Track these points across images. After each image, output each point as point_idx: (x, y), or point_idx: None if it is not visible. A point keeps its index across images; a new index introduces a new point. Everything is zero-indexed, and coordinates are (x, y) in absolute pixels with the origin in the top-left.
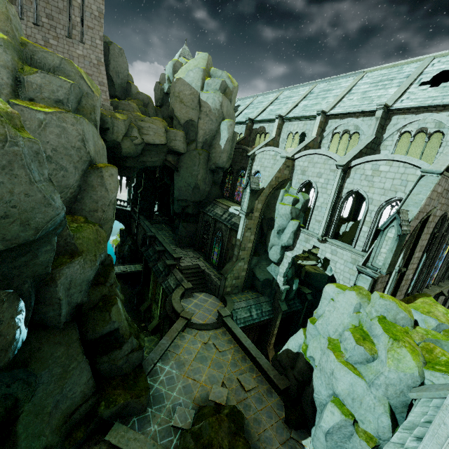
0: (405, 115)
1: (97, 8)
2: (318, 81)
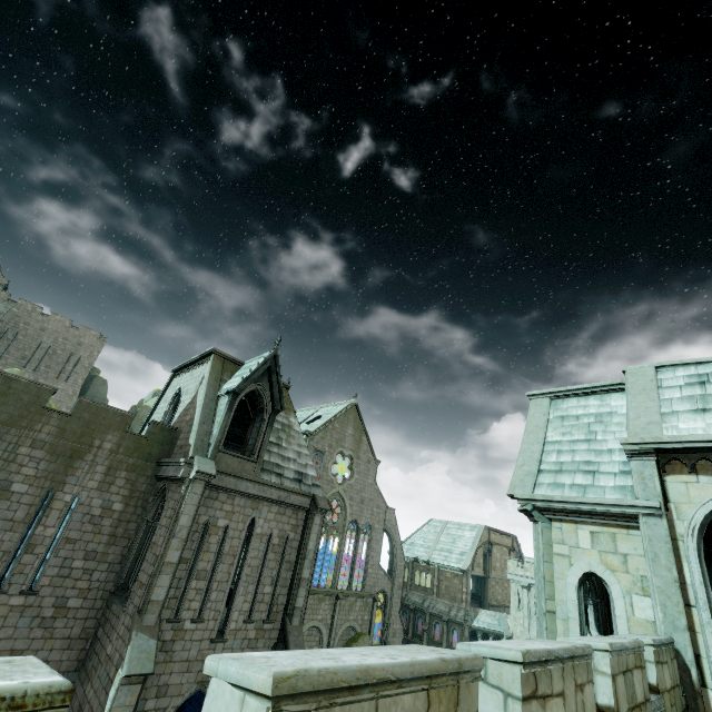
0: None
1: (89, 363)
2: None
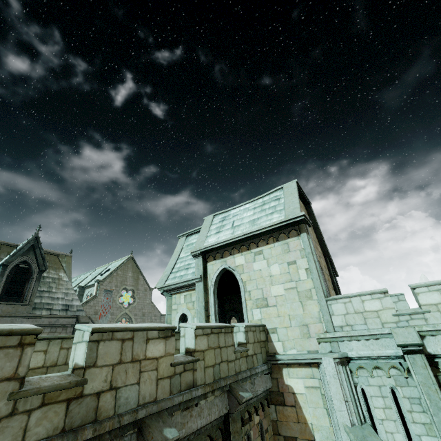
0: (88, 289)
1: None
2: (82, 274)
